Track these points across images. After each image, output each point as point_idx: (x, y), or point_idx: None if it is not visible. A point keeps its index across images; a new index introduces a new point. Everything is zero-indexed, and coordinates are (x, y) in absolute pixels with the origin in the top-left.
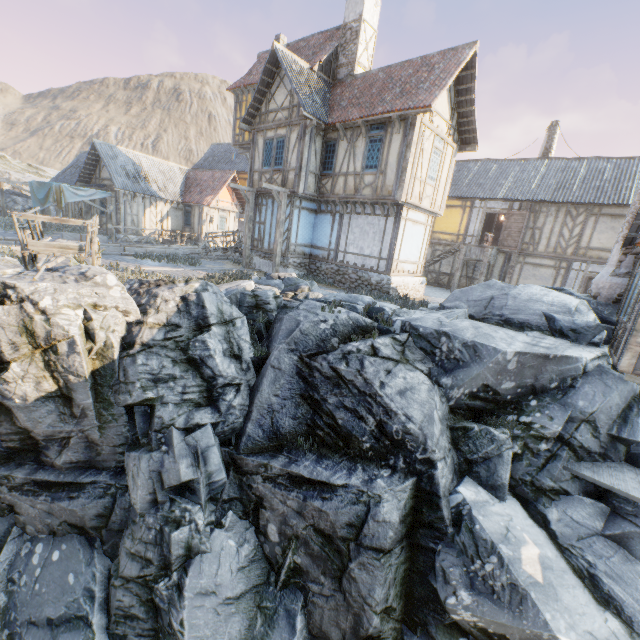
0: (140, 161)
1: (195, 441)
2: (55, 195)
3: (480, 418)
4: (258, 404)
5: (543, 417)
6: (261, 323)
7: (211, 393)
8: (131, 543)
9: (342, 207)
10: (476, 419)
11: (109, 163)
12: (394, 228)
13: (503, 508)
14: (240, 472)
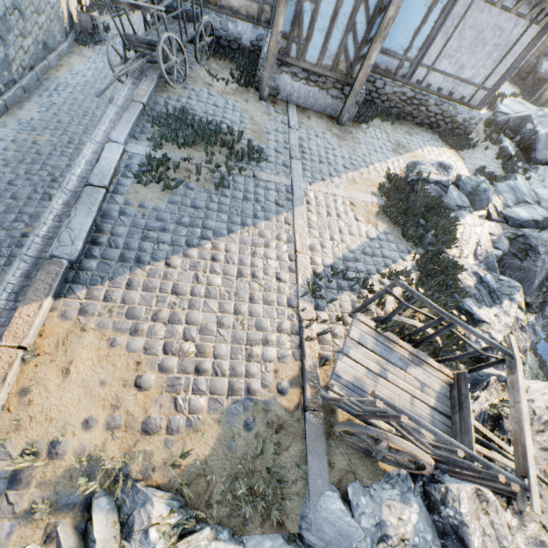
0: None
1: None
2: None
3: None
4: None
5: None
6: None
7: None
8: None
9: None
10: None
11: None
12: (530, 46)
13: None
14: None
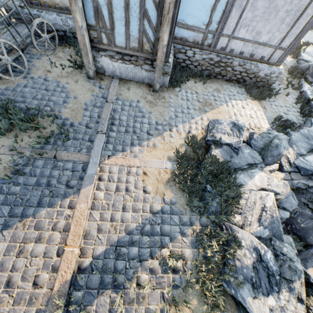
0: None
1: None
2: None
3: None
4: None
5: None
6: None
7: None
8: None
9: None
10: None
11: None
12: None
13: None
14: None
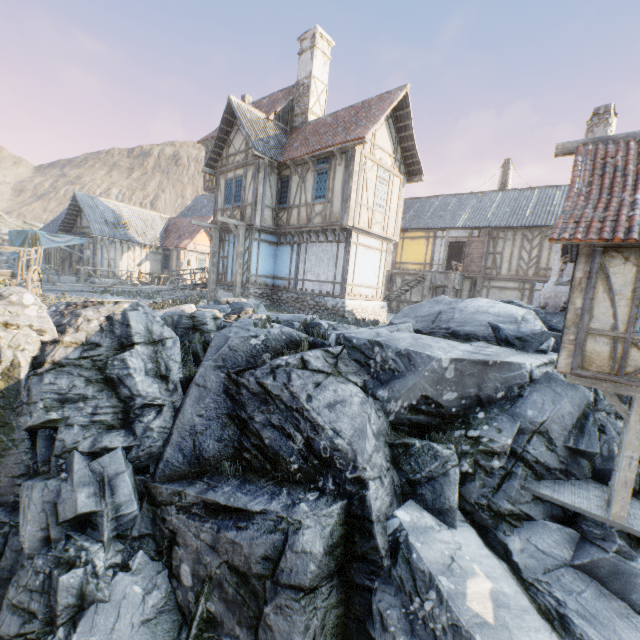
0: (121, 210)
1: (102, 467)
2: (30, 241)
3: (426, 435)
4: (179, 425)
5: (491, 430)
6: (197, 344)
7: (128, 415)
8: (15, 592)
9: (299, 237)
10: (423, 436)
11: (88, 212)
12: (345, 252)
13: (451, 535)
14: (154, 503)
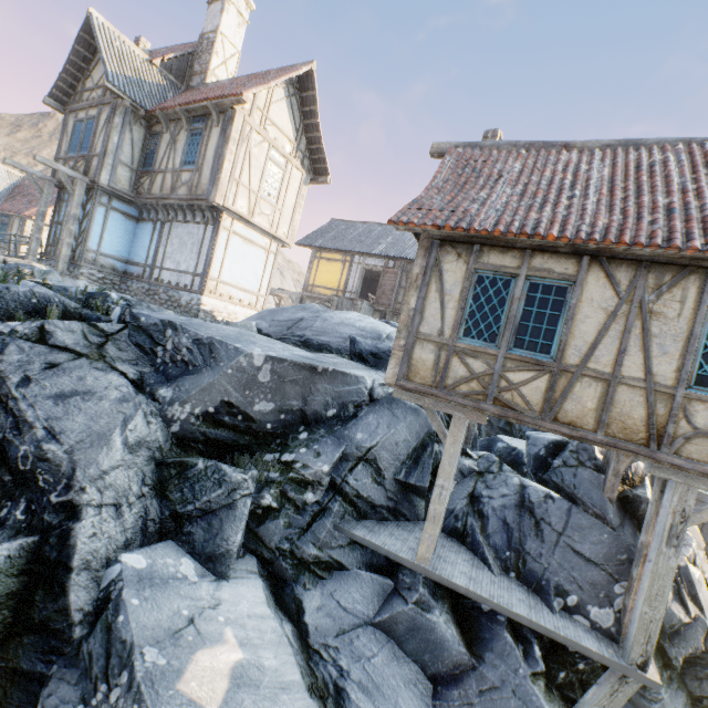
0: None
1: None
2: None
3: (229, 457)
4: None
5: (309, 453)
6: None
7: None
8: None
9: (163, 213)
10: (225, 459)
11: None
12: (212, 237)
13: (213, 589)
14: None
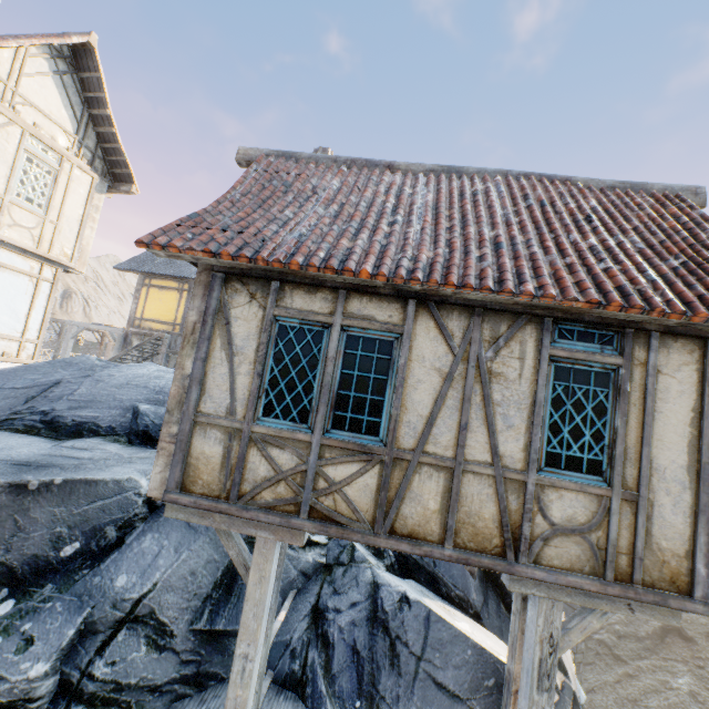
0: None
1: None
2: None
3: None
4: None
5: (7, 646)
6: None
7: None
8: None
9: None
10: None
11: None
12: None
13: None
14: None
